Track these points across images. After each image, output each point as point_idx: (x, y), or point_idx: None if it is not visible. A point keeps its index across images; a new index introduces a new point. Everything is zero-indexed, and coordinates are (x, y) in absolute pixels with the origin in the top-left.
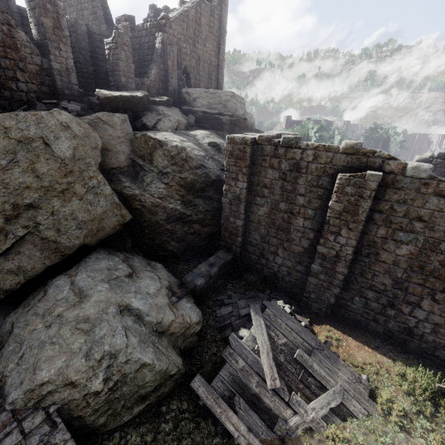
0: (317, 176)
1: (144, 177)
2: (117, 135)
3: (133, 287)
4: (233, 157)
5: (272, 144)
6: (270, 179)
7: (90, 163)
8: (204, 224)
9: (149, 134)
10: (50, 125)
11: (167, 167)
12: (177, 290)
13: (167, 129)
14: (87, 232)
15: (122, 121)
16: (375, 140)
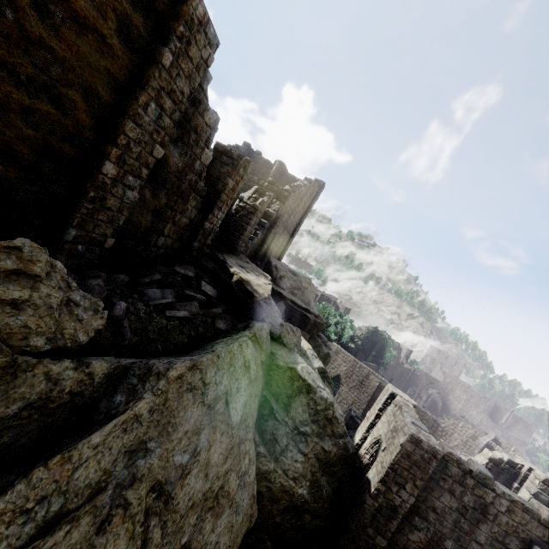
0: (505, 531)
1: (278, 435)
2: (261, 360)
3: None
4: (410, 460)
5: (462, 468)
6: (443, 503)
7: (249, 425)
8: (315, 514)
9: (298, 370)
10: (237, 367)
11: (307, 425)
12: None
13: (294, 347)
14: None
15: (266, 335)
16: (373, 343)
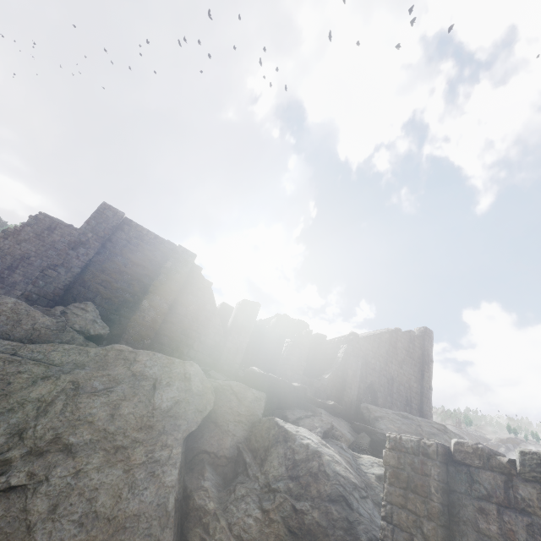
0: None
1: (239, 484)
2: (238, 411)
3: None
4: (400, 483)
5: (495, 466)
6: None
7: (180, 427)
8: None
9: (277, 419)
10: (174, 371)
11: (281, 480)
12: None
13: (312, 428)
14: None
15: (255, 398)
16: None
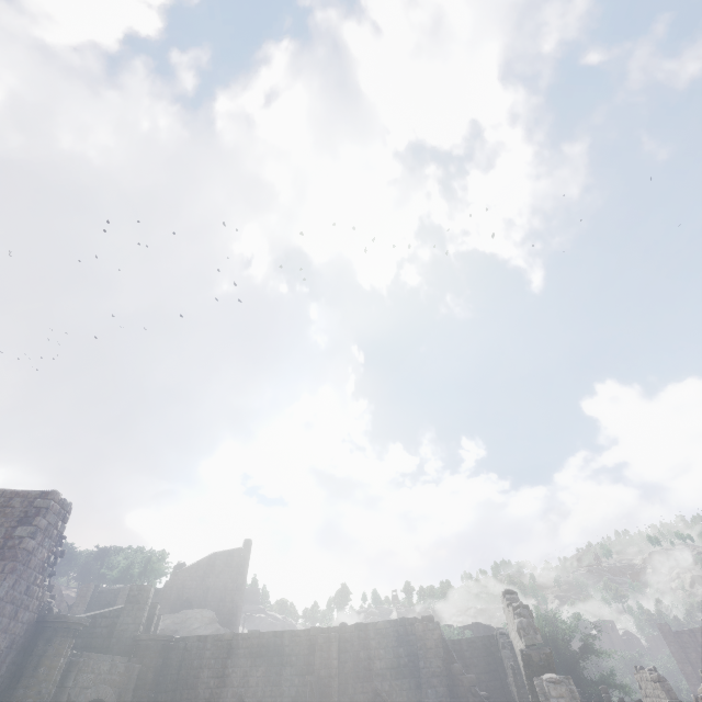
0: None
1: None
2: None
3: None
4: None
5: None
6: None
7: None
8: None
9: None
10: None
11: None
12: None
13: None
14: None
15: None
16: None
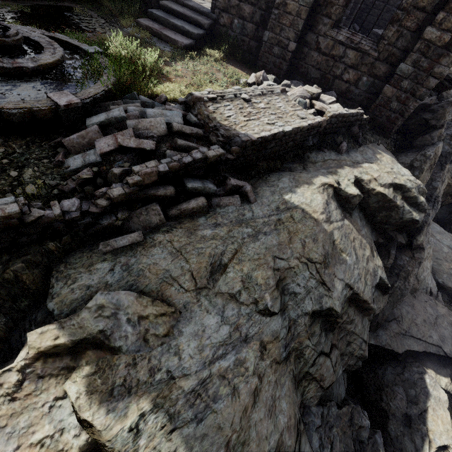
0: None
1: None
2: None
3: None
4: None
5: None
6: None
7: None
8: None
9: None
10: None
11: None
12: None
13: None
14: None
15: None
16: None
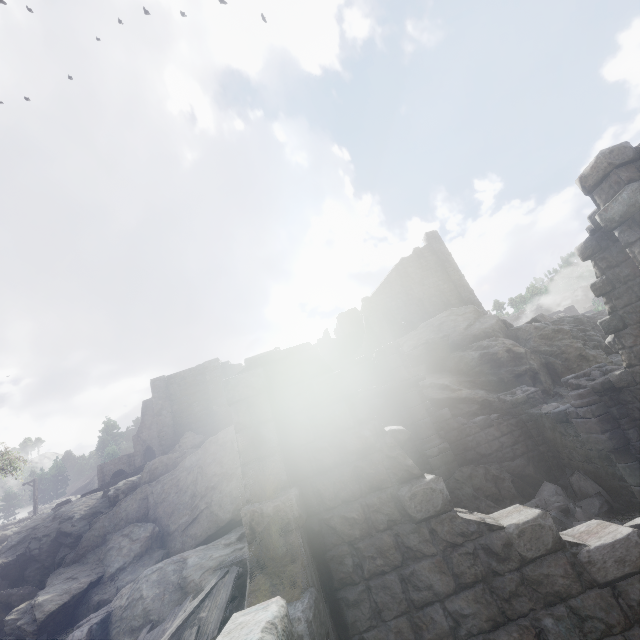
0: None
1: None
2: None
3: (213, 551)
4: None
5: None
6: None
7: None
8: None
9: None
10: None
11: None
12: (230, 558)
13: None
14: (236, 507)
15: None
16: None
